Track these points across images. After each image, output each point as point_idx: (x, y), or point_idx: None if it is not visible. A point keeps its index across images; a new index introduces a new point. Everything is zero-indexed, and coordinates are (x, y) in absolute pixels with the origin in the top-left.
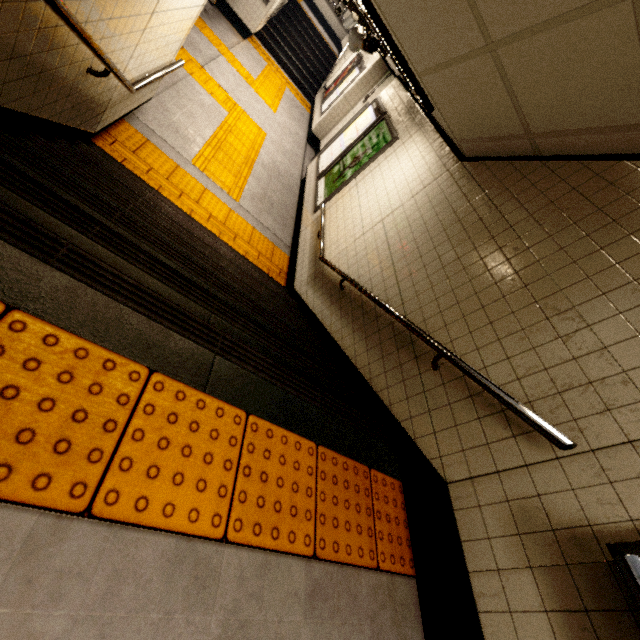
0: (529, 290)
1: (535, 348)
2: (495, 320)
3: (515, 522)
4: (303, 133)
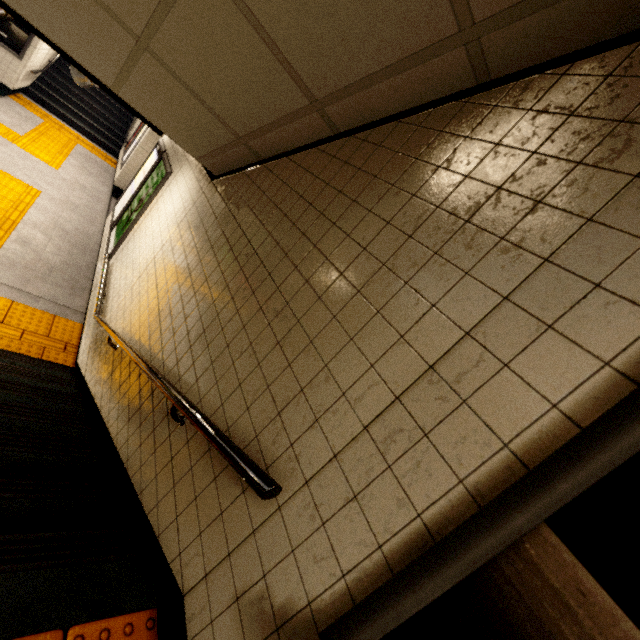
0: (256, 296)
1: (260, 363)
2: (231, 341)
3: (244, 633)
4: (106, 188)
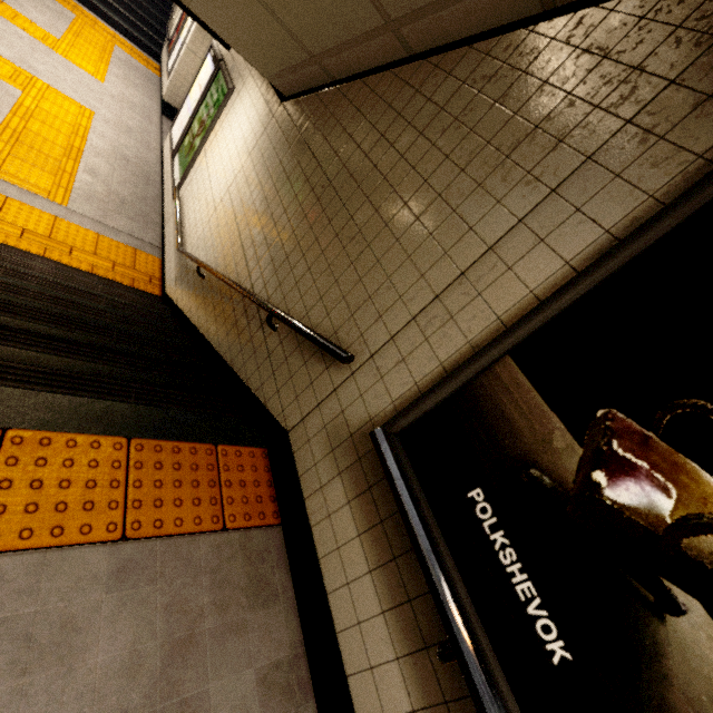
0: (332, 225)
1: (337, 280)
2: (312, 264)
3: (330, 442)
4: (154, 104)
